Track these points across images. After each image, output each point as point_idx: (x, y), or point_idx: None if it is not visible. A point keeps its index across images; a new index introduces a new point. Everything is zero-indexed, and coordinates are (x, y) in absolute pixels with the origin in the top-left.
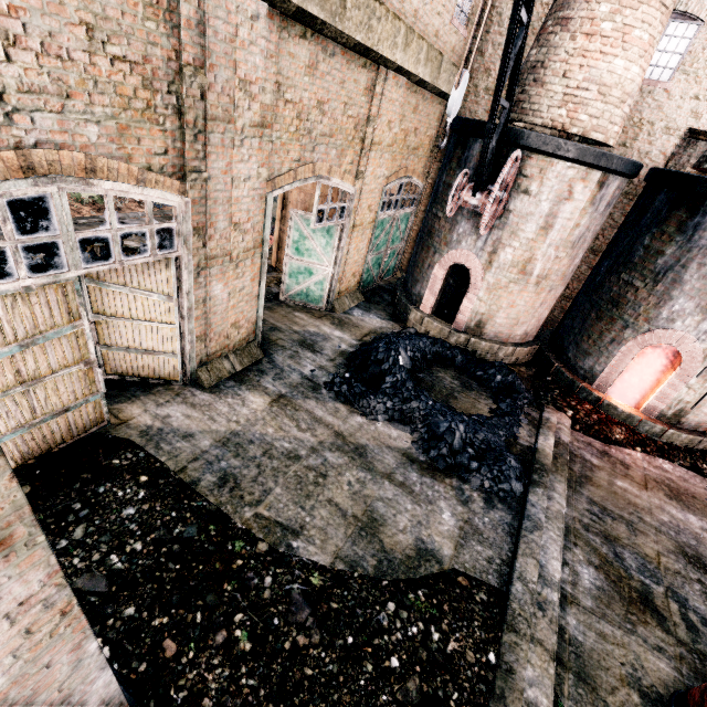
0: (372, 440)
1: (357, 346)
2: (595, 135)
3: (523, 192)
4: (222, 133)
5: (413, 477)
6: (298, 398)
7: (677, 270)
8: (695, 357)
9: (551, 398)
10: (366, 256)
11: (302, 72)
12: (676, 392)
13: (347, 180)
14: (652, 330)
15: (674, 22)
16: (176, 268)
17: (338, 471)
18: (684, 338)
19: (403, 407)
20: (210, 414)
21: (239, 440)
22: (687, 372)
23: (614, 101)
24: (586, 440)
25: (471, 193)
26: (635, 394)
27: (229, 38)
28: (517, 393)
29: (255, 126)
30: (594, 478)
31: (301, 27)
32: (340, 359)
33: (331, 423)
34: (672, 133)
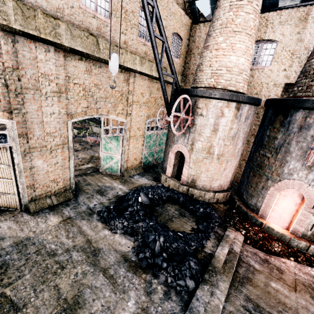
0: (107, 245)
1: (127, 192)
2: (230, 88)
3: (200, 115)
4: (33, 94)
5: (121, 272)
6: (78, 219)
7: (286, 145)
8: (311, 196)
9: (233, 222)
10: (142, 151)
11: (82, 73)
12: (308, 219)
13: (121, 116)
14: (281, 180)
15: (265, 44)
16: (11, 152)
17: (74, 265)
18: (301, 184)
19: (134, 225)
20: (22, 227)
21: (27, 242)
22: (310, 206)
23: (236, 73)
24: (253, 250)
25: (167, 116)
26: (289, 221)
27: (32, 58)
28: (211, 219)
29: (54, 92)
30: (254, 280)
31: (78, 56)
32: (114, 199)
33: (88, 234)
34: (278, 86)
